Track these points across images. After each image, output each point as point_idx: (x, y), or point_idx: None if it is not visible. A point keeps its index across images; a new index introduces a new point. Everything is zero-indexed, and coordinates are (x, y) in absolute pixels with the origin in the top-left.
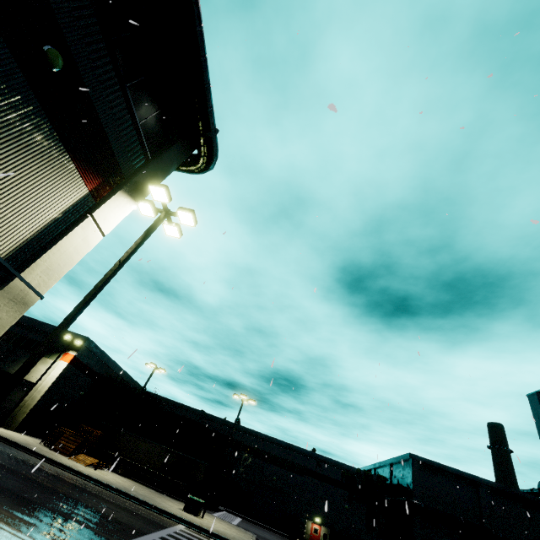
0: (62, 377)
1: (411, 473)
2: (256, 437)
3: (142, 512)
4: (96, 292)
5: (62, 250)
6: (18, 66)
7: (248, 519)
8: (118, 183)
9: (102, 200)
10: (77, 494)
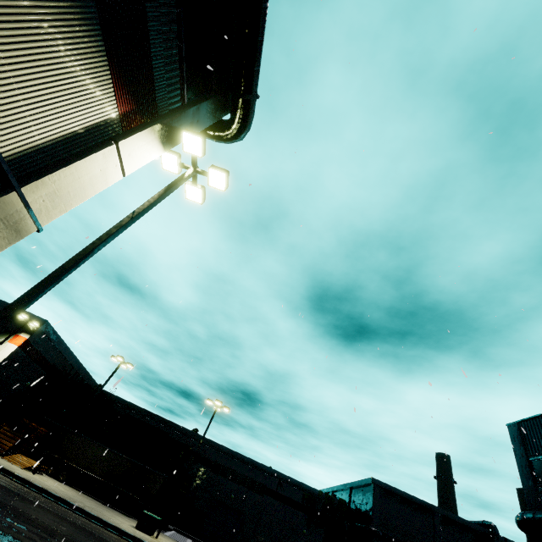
0: (7, 362)
1: (372, 499)
2: (218, 450)
3: (91, 528)
4: (108, 238)
5: (75, 174)
6: None
7: (199, 541)
8: (150, 118)
9: (130, 131)
10: (14, 501)
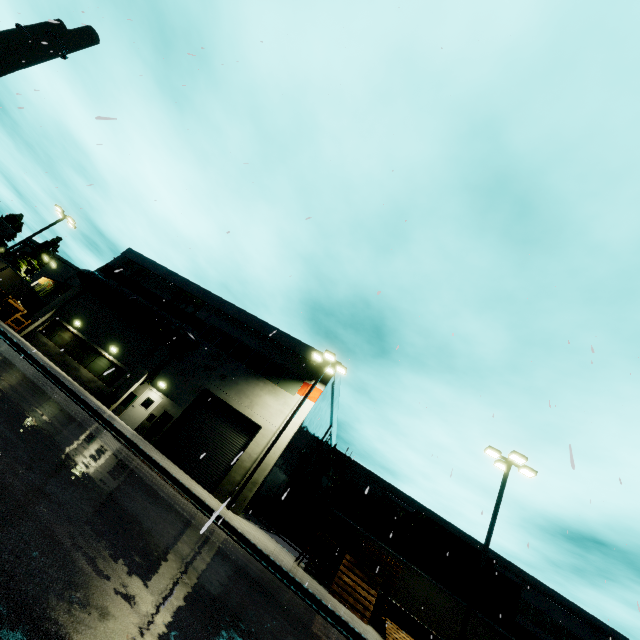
0: (301, 426)
1: None
2: (520, 578)
3: None
4: None
5: None
6: None
7: None
8: None
9: None
10: None
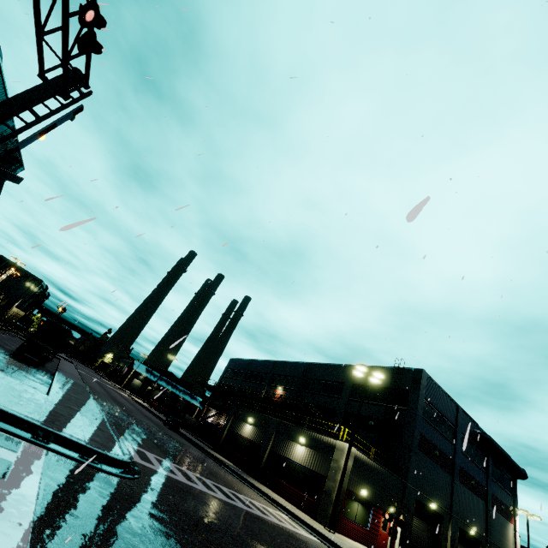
0: None
1: None
2: None
3: None
4: None
5: (517, 545)
6: (501, 515)
7: None
8: (513, 513)
9: (514, 523)
10: None
